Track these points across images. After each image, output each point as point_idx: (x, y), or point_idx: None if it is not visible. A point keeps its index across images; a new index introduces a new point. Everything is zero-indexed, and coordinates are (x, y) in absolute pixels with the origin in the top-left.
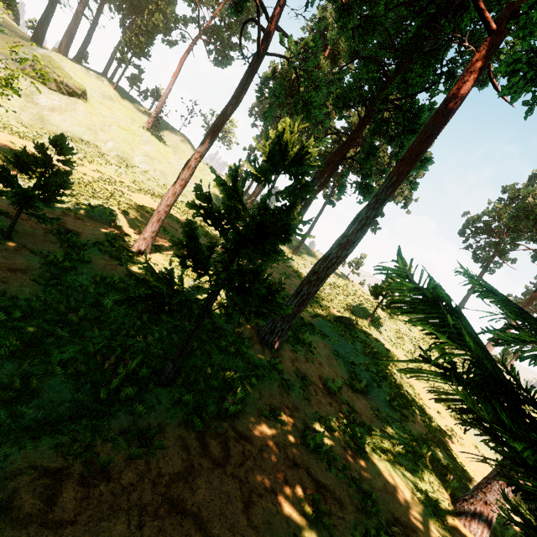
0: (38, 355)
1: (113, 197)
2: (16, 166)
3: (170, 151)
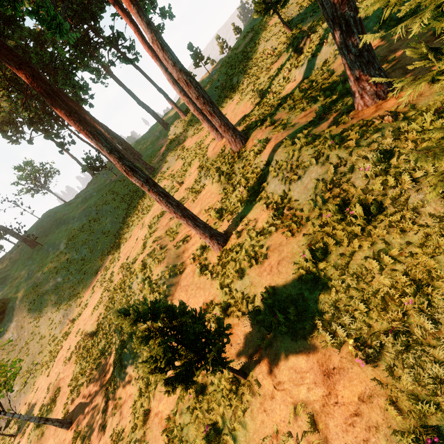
0: None
1: (135, 273)
2: (165, 372)
3: (64, 227)
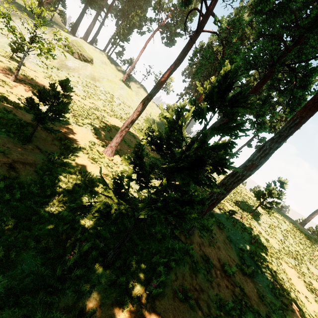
0: (22, 230)
1: (98, 119)
2: (38, 97)
3: (134, 94)
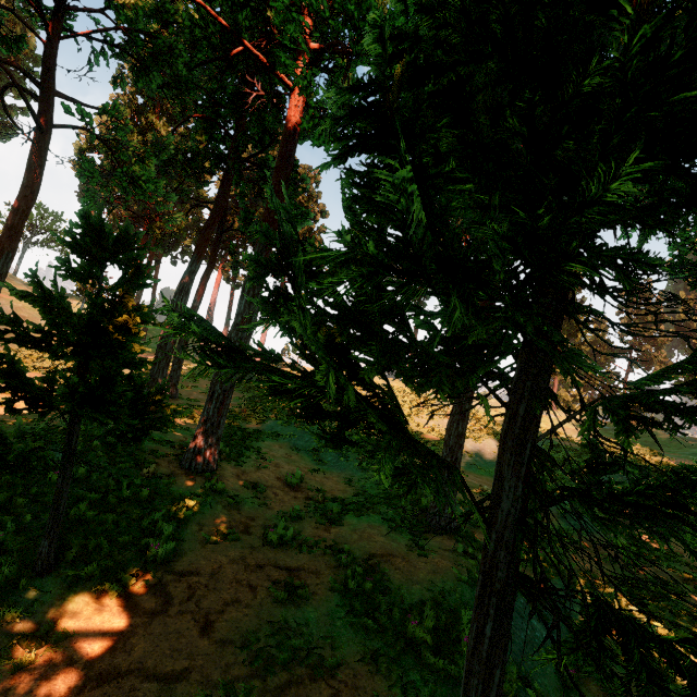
0: None
1: None
2: None
3: None
